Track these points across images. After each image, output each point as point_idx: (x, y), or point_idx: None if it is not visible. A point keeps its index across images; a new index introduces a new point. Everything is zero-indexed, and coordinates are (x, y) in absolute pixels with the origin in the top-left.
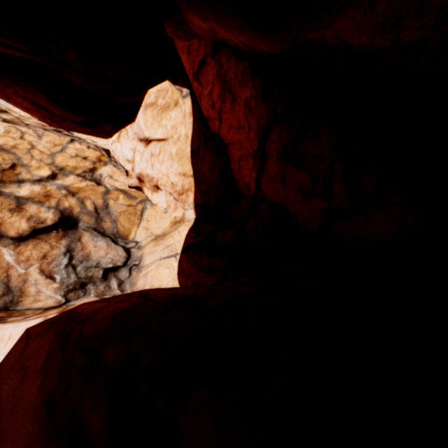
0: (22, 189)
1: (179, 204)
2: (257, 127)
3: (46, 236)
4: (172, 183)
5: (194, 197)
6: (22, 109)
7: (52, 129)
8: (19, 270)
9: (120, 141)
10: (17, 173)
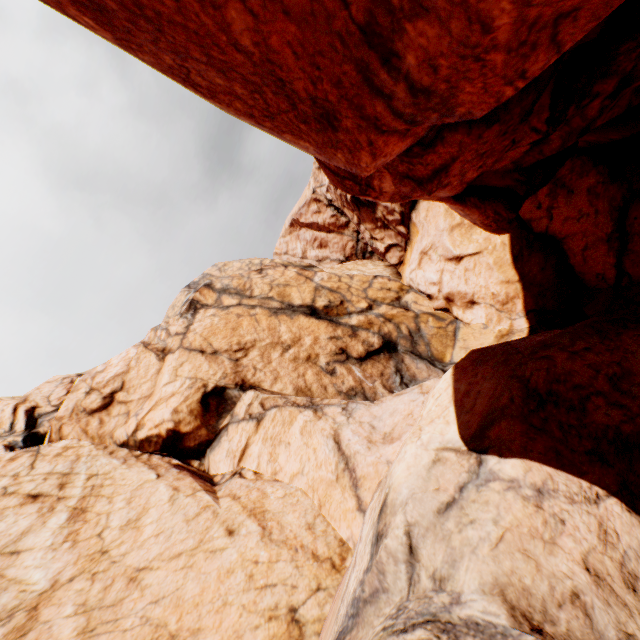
0: (351, 319)
1: (503, 315)
2: (608, 209)
3: (377, 358)
4: (492, 293)
5: (522, 303)
6: (482, 219)
7: None
8: (367, 384)
9: (420, 268)
10: (345, 307)
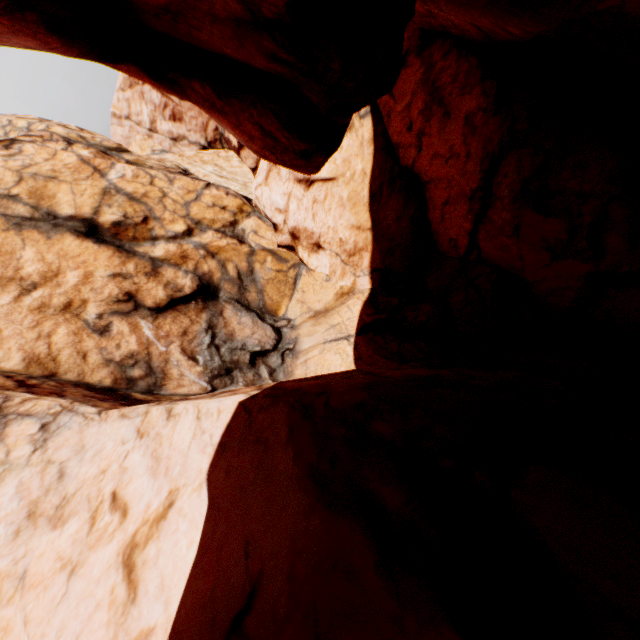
0: (156, 248)
1: (348, 268)
2: (481, 154)
3: (185, 308)
4: (340, 239)
5: (370, 258)
6: (244, 139)
7: (177, 172)
8: (159, 348)
9: (268, 184)
10: (149, 228)
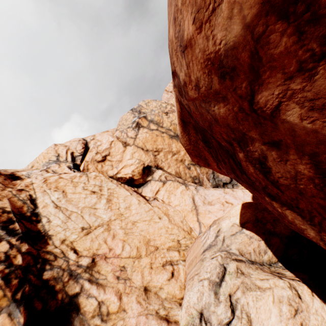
0: None
1: None
2: None
3: None
4: None
5: None
6: None
7: None
8: (201, 176)
9: None
10: None
